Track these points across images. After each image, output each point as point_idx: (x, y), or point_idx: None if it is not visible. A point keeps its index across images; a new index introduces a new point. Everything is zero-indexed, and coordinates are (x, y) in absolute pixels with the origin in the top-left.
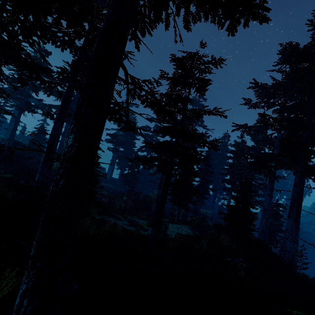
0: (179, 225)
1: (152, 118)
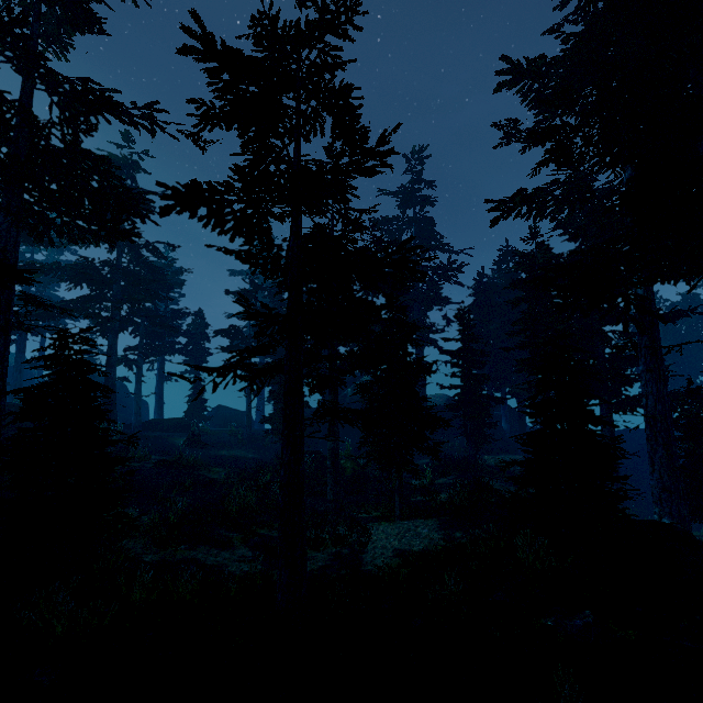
0: (409, 523)
1: None
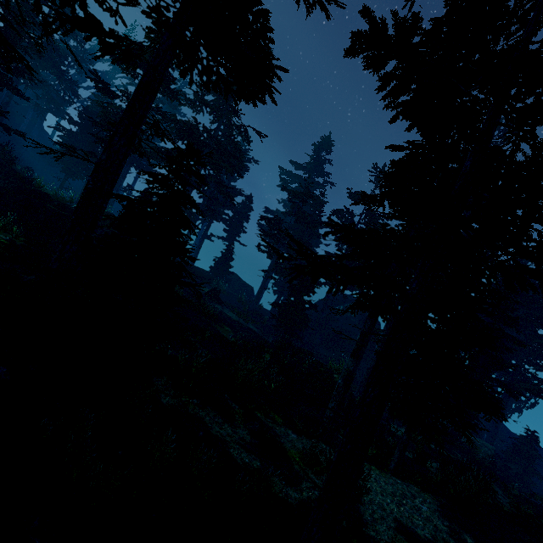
0: (402, 484)
1: (360, 193)
